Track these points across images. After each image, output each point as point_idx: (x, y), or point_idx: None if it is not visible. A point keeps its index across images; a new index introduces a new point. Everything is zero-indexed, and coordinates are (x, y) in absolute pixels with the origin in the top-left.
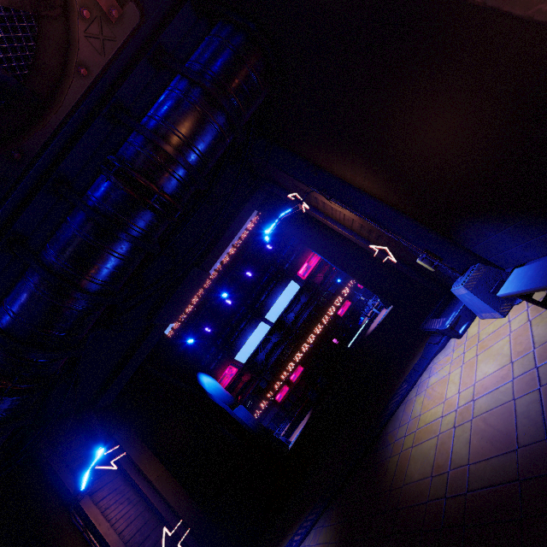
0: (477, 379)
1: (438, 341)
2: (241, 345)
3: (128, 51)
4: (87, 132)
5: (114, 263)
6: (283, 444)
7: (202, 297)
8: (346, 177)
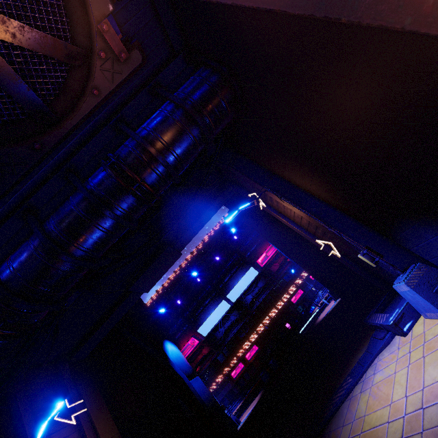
0: (425, 383)
1: (383, 336)
2: (204, 319)
3: (134, 84)
4: (96, 136)
5: (97, 234)
6: (232, 423)
7: (178, 274)
8: (296, 181)
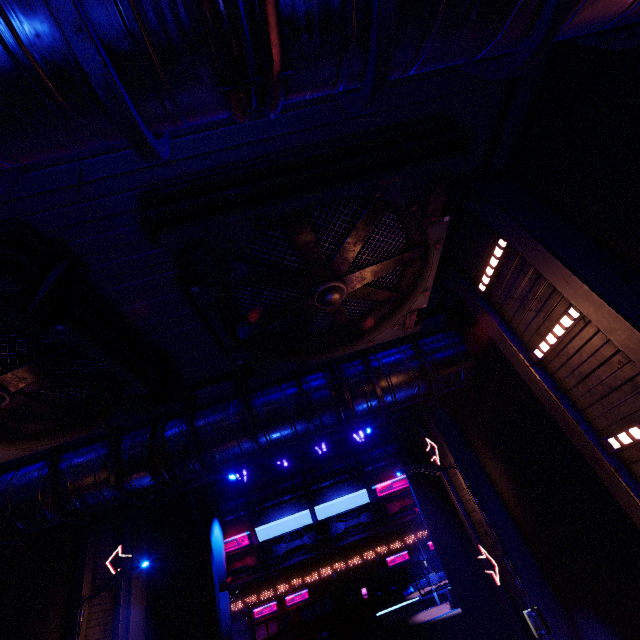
0: None
1: None
2: (271, 519)
3: None
4: None
5: (289, 437)
6: None
7: None
8: (491, 474)
